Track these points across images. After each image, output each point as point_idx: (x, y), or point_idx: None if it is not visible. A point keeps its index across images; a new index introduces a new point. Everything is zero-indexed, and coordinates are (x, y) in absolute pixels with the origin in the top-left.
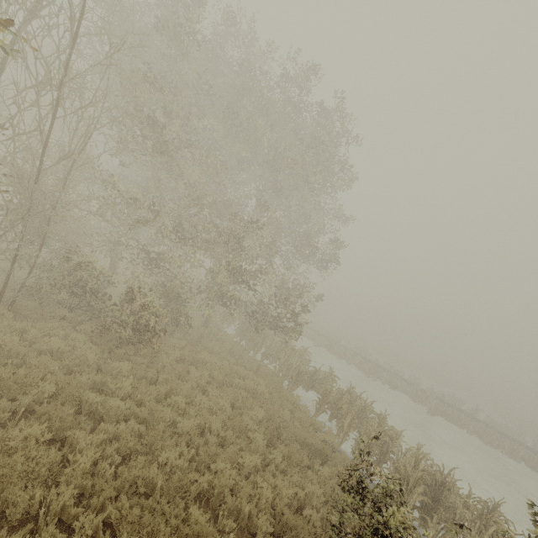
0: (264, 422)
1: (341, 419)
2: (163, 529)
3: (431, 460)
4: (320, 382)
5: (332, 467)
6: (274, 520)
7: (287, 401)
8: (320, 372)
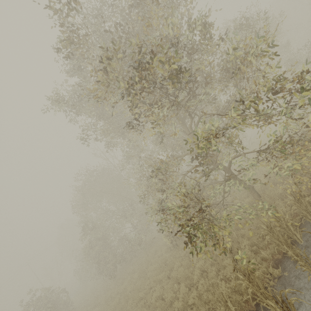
0: None
1: None
2: None
3: None
4: None
5: None
6: None
7: None
8: None
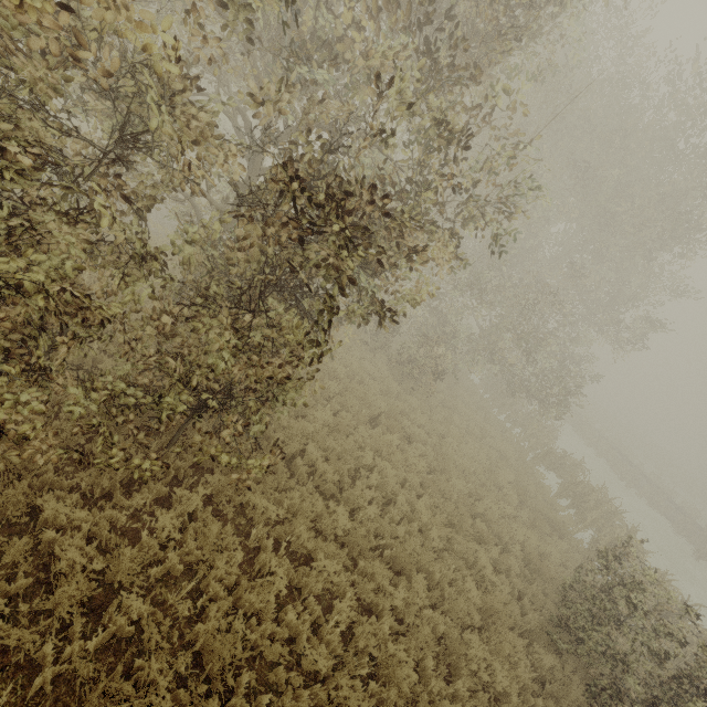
0: (515, 485)
1: (585, 513)
2: (469, 523)
3: (676, 588)
4: (565, 467)
5: (566, 545)
6: (522, 554)
7: (531, 474)
8: (569, 458)
